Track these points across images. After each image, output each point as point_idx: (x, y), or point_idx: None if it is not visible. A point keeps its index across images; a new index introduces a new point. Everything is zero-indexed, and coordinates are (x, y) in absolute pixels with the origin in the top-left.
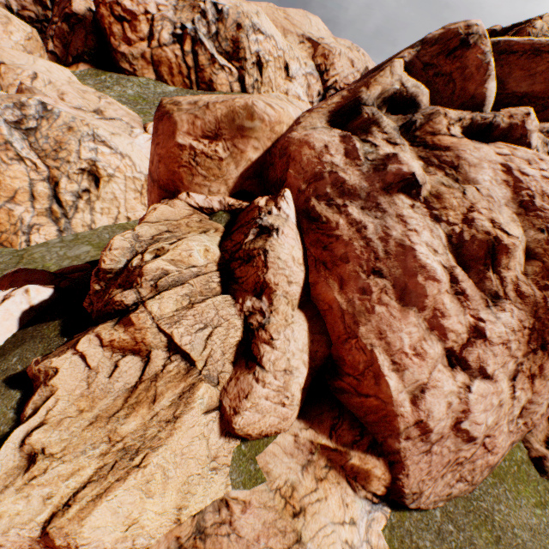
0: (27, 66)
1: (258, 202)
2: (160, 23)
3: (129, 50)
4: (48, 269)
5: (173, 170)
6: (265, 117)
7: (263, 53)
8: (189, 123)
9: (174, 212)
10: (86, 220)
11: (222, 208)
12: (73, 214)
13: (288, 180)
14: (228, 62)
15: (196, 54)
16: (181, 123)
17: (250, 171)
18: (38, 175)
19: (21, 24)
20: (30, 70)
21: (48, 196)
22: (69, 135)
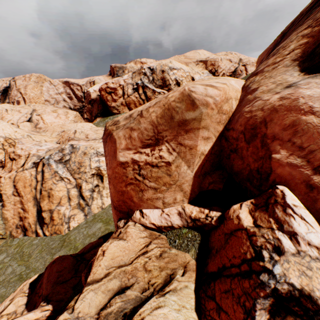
0: (72, 128)
1: (238, 218)
2: (126, 87)
3: (115, 104)
4: (77, 249)
5: (121, 189)
6: (208, 99)
7: (178, 78)
8: (125, 137)
9: (127, 247)
10: (99, 204)
11: (184, 224)
12: (91, 202)
13: (276, 171)
14: (161, 89)
15: (145, 92)
16: (118, 141)
17: (206, 165)
18: (71, 185)
19: (72, 112)
20: (73, 130)
21: (77, 195)
22: (84, 157)
